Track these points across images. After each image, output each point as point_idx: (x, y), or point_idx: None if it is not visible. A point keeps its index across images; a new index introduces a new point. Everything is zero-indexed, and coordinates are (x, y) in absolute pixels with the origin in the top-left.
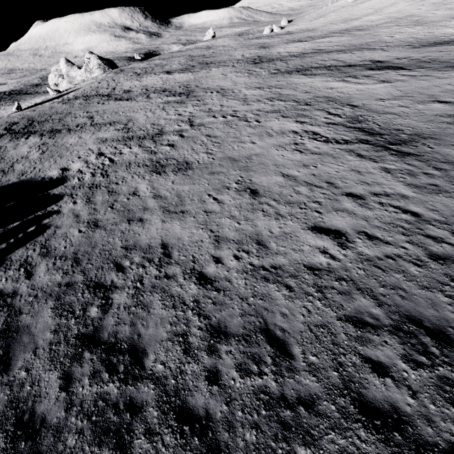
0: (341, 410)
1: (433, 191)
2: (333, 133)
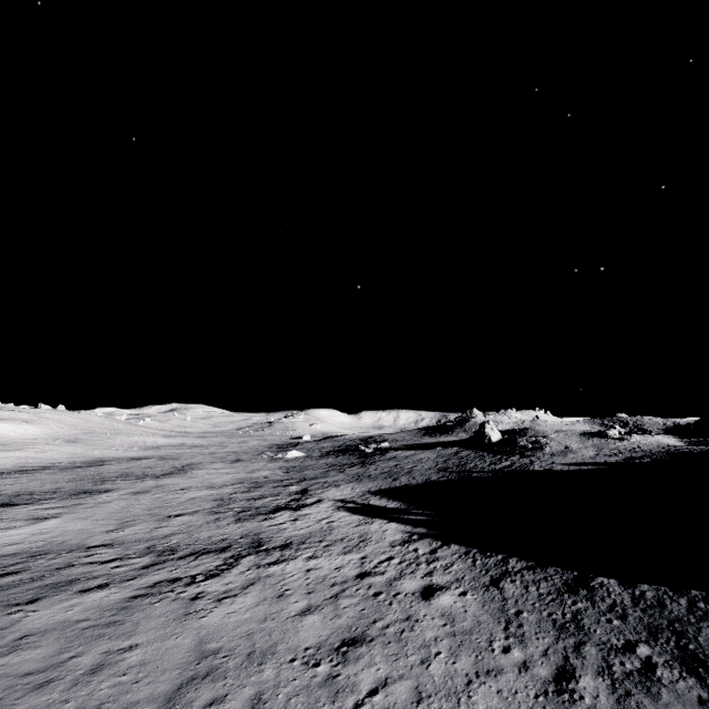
0: (589, 593)
1: (357, 548)
2: (187, 568)
